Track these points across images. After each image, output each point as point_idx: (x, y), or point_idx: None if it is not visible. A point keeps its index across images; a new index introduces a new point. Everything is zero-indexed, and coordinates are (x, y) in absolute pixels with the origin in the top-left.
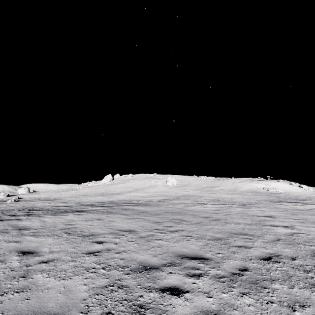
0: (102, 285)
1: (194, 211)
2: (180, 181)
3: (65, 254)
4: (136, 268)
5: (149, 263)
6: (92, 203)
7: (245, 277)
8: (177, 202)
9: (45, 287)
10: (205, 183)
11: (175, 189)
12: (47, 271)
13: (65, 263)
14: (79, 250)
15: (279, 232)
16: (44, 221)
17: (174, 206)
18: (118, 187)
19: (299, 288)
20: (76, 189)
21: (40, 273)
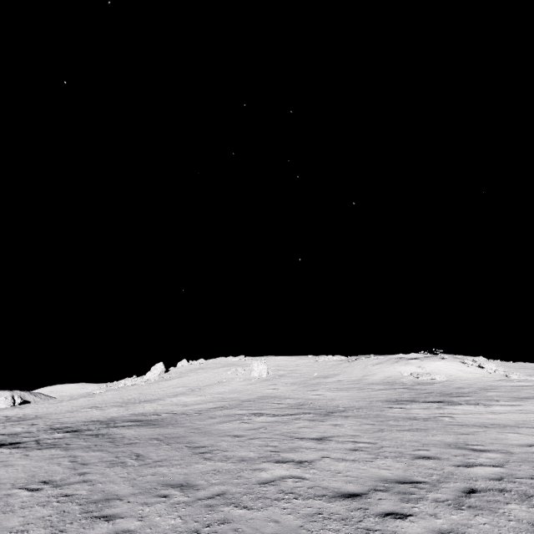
0: None
1: (209, 433)
2: (278, 368)
3: None
4: None
5: None
6: (77, 423)
7: None
8: (223, 412)
9: None
10: (321, 369)
11: (259, 385)
12: None
13: None
14: None
15: (259, 477)
16: None
17: (195, 424)
18: (166, 386)
19: None
20: (92, 395)
21: None
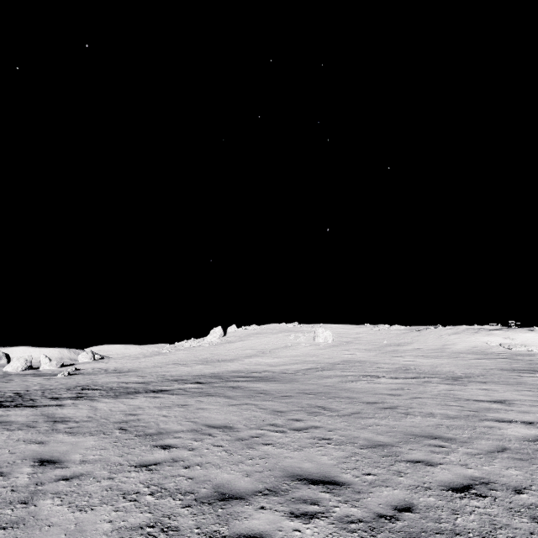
0: (137, 524)
1: (354, 391)
2: (339, 335)
3: (102, 466)
4: (205, 496)
5: (232, 487)
6: (184, 376)
7: (401, 524)
8: (328, 373)
9: (47, 522)
10: (387, 337)
11: (330, 350)
12: (62, 495)
13: (96, 482)
14: (127, 459)
15: (510, 434)
16: (96, 409)
17: (320, 382)
18: (232, 348)
19: None
20: (164, 353)
21: (51, 498)
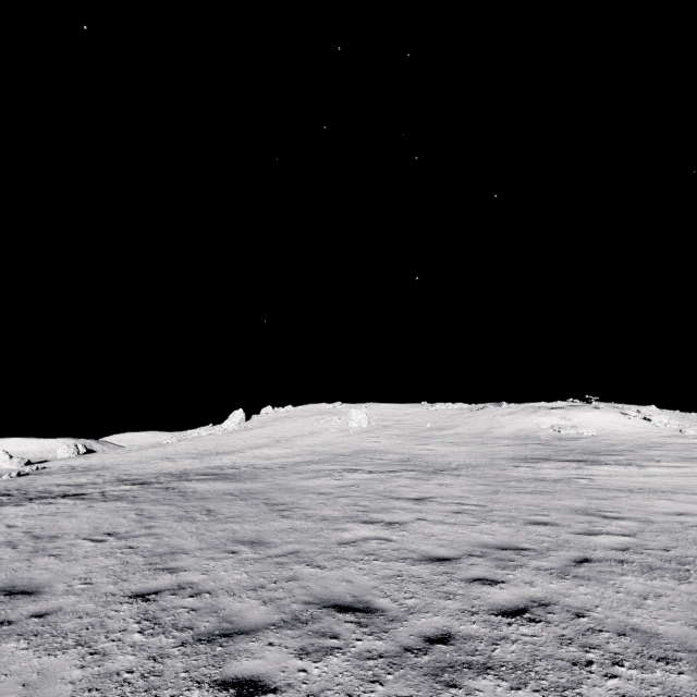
0: None
1: (292, 490)
2: (383, 417)
3: None
4: None
5: None
6: (146, 475)
7: (4, 628)
8: (310, 468)
9: None
10: (436, 419)
11: (357, 437)
12: None
13: None
14: None
15: (340, 537)
16: None
17: (276, 480)
18: (247, 436)
19: (37, 650)
20: (163, 445)
21: None
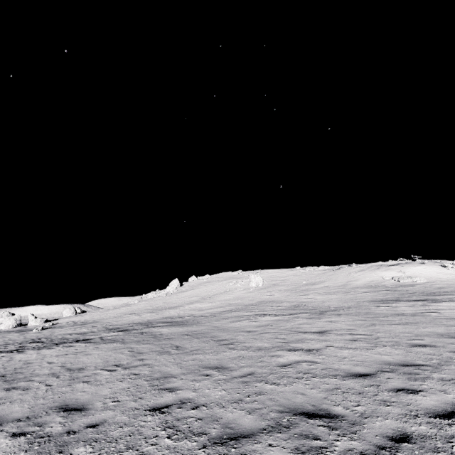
0: None
1: (227, 330)
2: (271, 278)
3: None
4: None
5: (6, 417)
6: (124, 325)
7: (71, 436)
8: (232, 314)
9: None
10: (308, 278)
11: (257, 293)
12: None
13: None
14: None
15: (278, 361)
16: (11, 360)
17: (213, 324)
18: (183, 296)
19: (101, 453)
20: (129, 305)
21: None
